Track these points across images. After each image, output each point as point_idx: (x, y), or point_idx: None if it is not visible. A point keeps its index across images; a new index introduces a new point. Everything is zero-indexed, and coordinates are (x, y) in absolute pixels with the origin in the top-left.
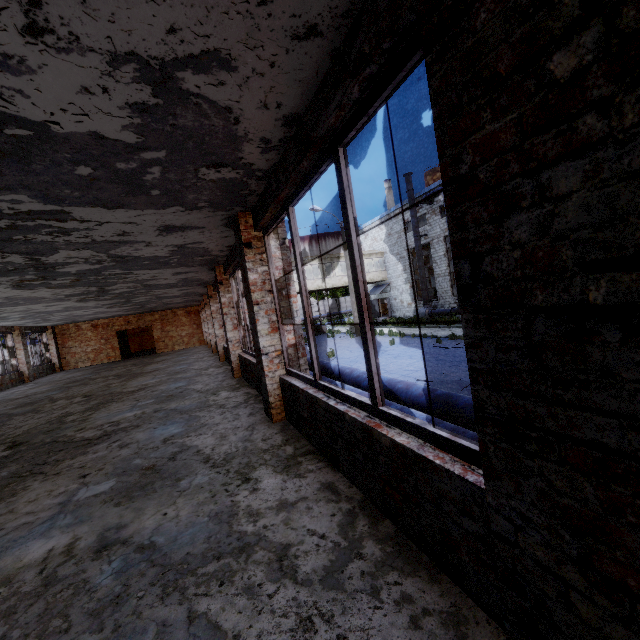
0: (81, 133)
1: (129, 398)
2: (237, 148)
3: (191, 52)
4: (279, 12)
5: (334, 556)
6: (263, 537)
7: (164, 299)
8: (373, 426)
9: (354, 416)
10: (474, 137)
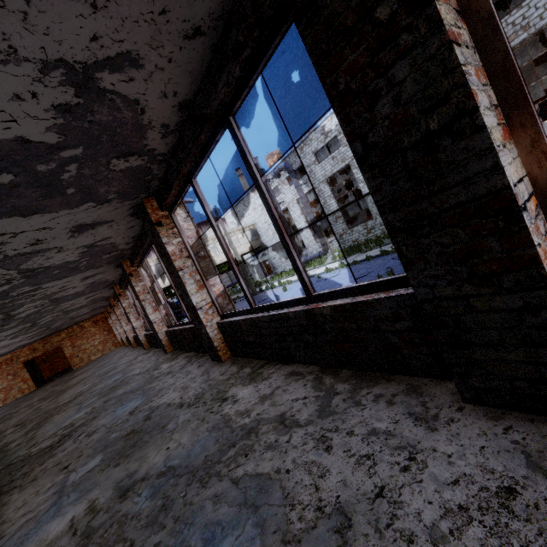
0: (7, 140)
1: (69, 406)
2: (142, 136)
3: (108, 55)
4: (174, 19)
5: (319, 402)
6: (261, 419)
7: (70, 313)
8: (314, 307)
9: (296, 310)
10: (343, 66)
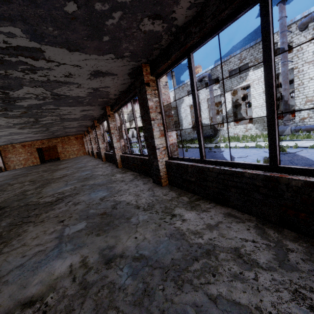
0: None
1: (60, 181)
2: (177, 0)
3: None
4: None
5: (273, 252)
6: (215, 245)
7: (66, 129)
8: (280, 176)
9: (255, 173)
10: None
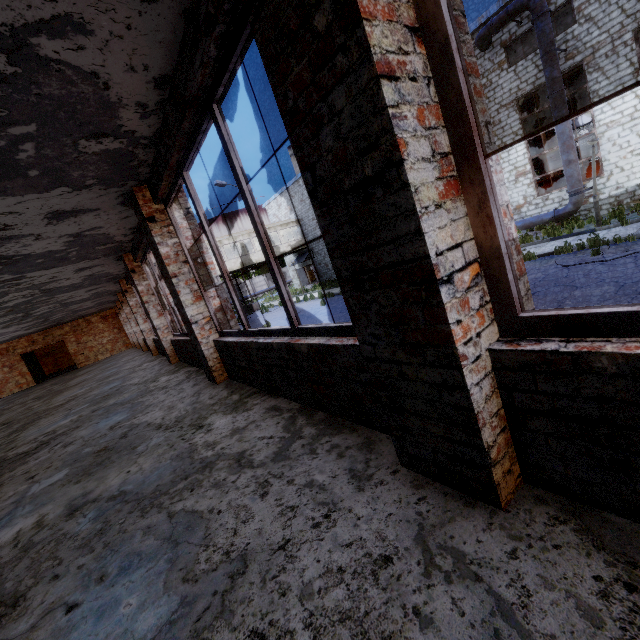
0: None
1: (59, 411)
2: (114, 115)
3: (41, 17)
4: None
5: (281, 444)
6: (222, 454)
7: (71, 305)
8: (294, 342)
9: (279, 342)
10: (290, 78)
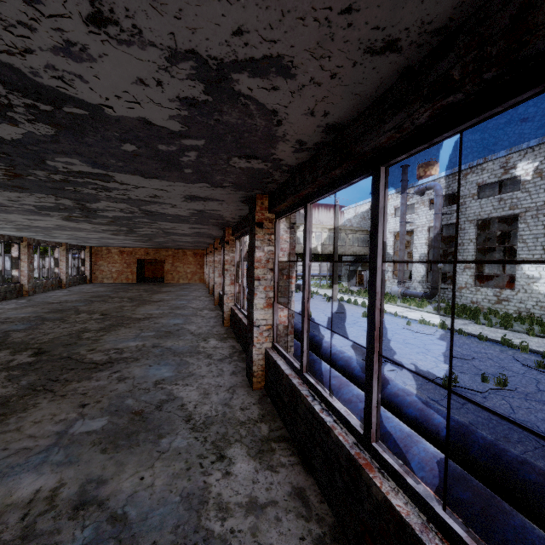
0: (131, 117)
1: (135, 325)
2: (272, 145)
3: (252, 55)
4: (361, 22)
5: None
6: None
7: (178, 242)
8: (363, 465)
9: (341, 439)
10: None
